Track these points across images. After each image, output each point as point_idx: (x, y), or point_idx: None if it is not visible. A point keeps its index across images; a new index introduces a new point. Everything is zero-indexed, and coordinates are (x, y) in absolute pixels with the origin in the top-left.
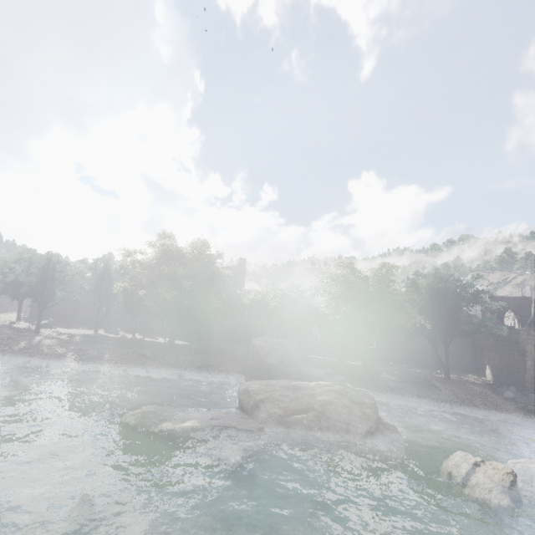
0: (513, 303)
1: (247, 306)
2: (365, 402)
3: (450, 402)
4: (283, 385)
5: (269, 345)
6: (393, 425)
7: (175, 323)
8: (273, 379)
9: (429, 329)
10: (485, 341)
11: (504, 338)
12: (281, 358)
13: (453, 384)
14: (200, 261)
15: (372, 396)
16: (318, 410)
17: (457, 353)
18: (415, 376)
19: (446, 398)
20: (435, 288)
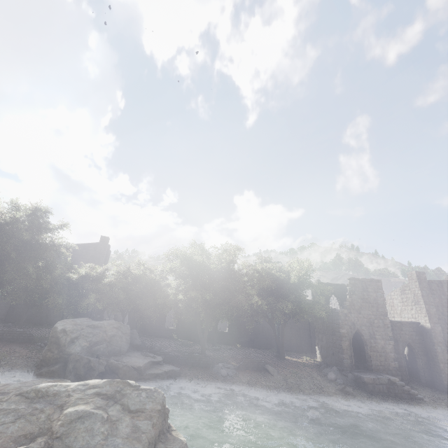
0: (336, 288)
1: (75, 282)
2: (147, 408)
3: (278, 389)
4: (22, 391)
5: (81, 329)
6: (181, 441)
7: (1, 305)
8: (69, 376)
9: (269, 311)
10: (315, 323)
11: (328, 319)
12: (95, 345)
13: (286, 368)
14: (20, 224)
15: (161, 397)
16: (56, 432)
17: (297, 335)
18: (251, 361)
19: (276, 384)
20: (274, 272)
